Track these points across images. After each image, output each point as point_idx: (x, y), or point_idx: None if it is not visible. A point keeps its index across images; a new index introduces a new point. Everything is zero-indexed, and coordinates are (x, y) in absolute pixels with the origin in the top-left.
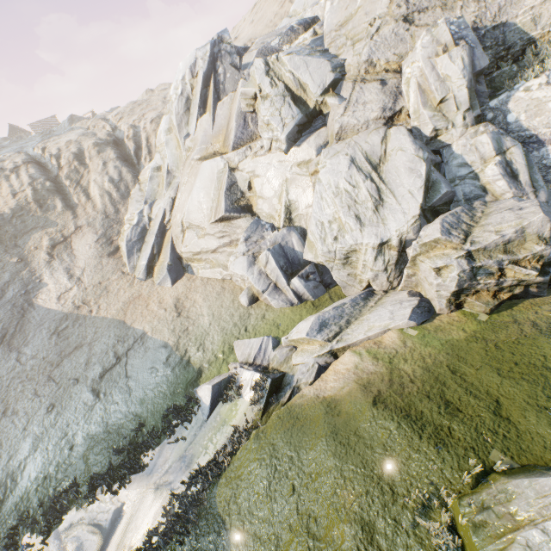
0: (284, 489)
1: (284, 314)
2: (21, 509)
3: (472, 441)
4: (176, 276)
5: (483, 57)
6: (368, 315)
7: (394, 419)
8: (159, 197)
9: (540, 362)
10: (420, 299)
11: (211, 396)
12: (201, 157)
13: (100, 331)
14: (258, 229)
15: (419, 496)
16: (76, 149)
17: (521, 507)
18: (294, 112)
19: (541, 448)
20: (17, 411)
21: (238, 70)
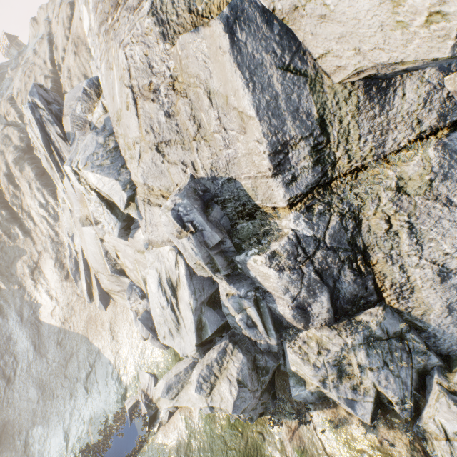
0: None
1: (161, 356)
2: (74, 451)
3: None
4: (106, 303)
5: (213, 235)
6: (190, 386)
7: None
8: (74, 233)
9: None
10: None
11: (129, 414)
12: (80, 219)
13: (79, 344)
14: (133, 292)
15: None
16: (4, 168)
17: None
18: (113, 219)
19: None
20: (58, 396)
21: (64, 141)
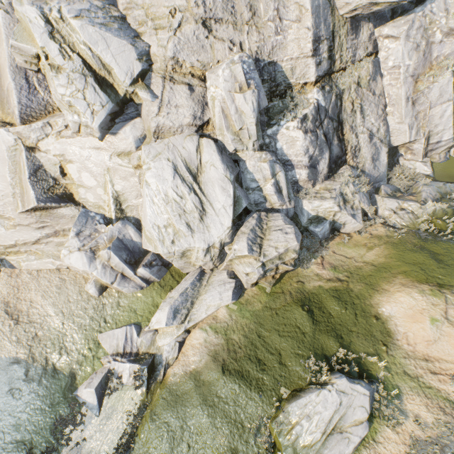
0: (183, 448)
1: (137, 299)
2: None
3: (273, 385)
4: None
5: (264, 98)
6: (205, 295)
7: (237, 382)
8: None
9: (294, 322)
10: (236, 281)
11: (96, 397)
12: None
13: None
14: (89, 222)
15: (256, 427)
16: None
17: (293, 417)
18: (102, 99)
19: (298, 378)
20: None
21: None
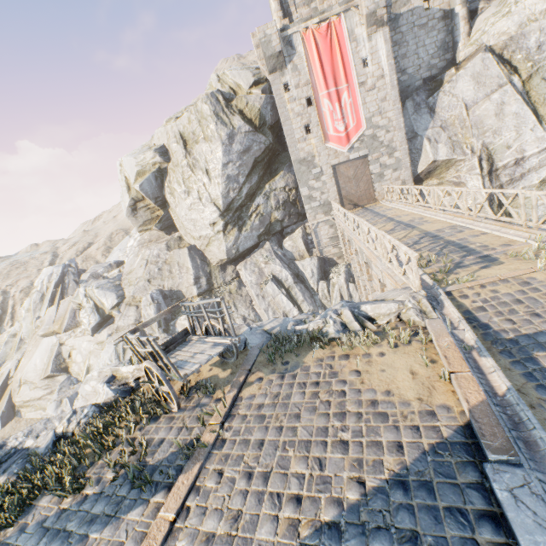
0: None
1: None
2: None
3: None
4: (7, 420)
5: (165, 306)
6: None
7: None
8: (9, 359)
9: None
10: None
11: None
12: (44, 334)
13: None
14: (69, 383)
15: None
16: None
17: None
18: (96, 317)
19: None
20: None
21: (77, 283)
